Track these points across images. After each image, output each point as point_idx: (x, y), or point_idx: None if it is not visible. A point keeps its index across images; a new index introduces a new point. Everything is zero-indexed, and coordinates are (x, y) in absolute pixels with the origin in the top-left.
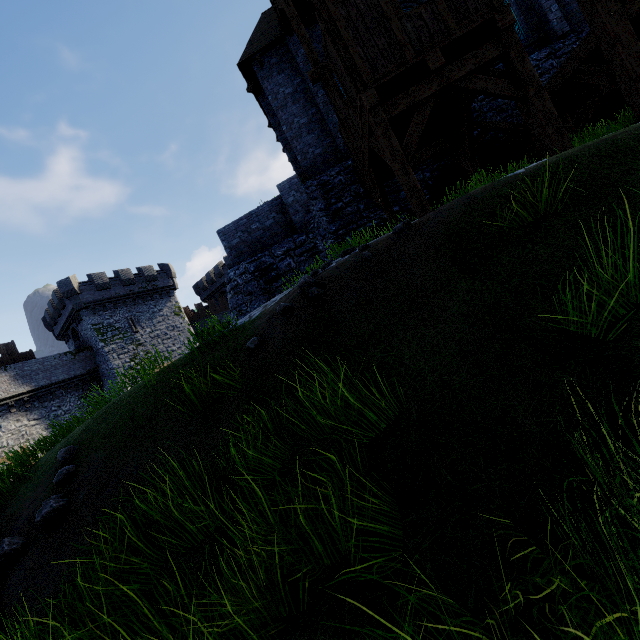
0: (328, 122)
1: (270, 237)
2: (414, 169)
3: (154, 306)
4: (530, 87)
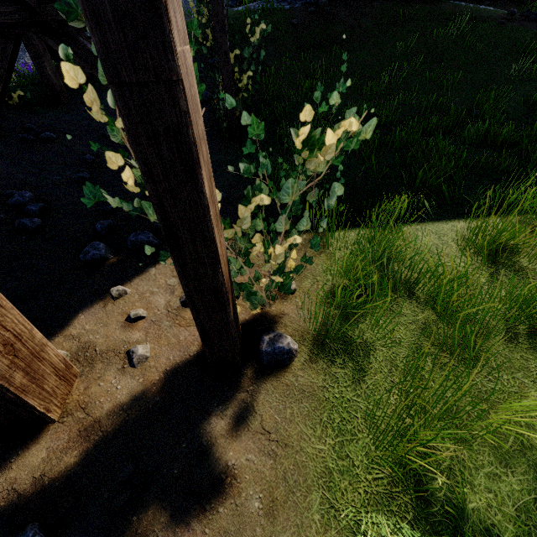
0: None
1: None
2: None
3: None
4: None
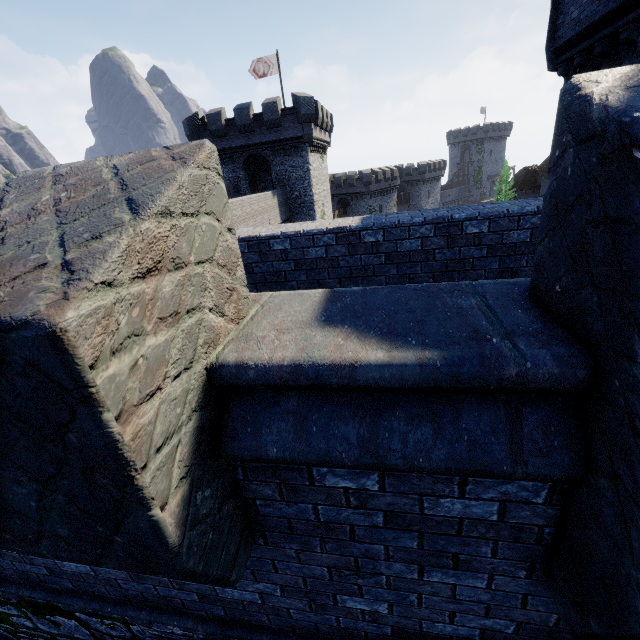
0: None
1: None
2: None
3: (389, 198)
4: None
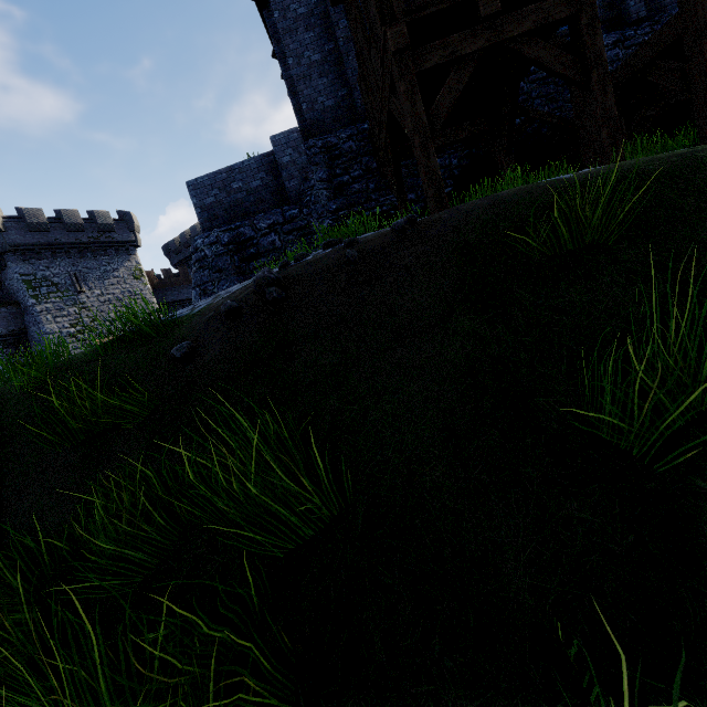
0: (347, 66)
1: (254, 203)
2: (440, 151)
3: (107, 263)
4: (595, 70)
